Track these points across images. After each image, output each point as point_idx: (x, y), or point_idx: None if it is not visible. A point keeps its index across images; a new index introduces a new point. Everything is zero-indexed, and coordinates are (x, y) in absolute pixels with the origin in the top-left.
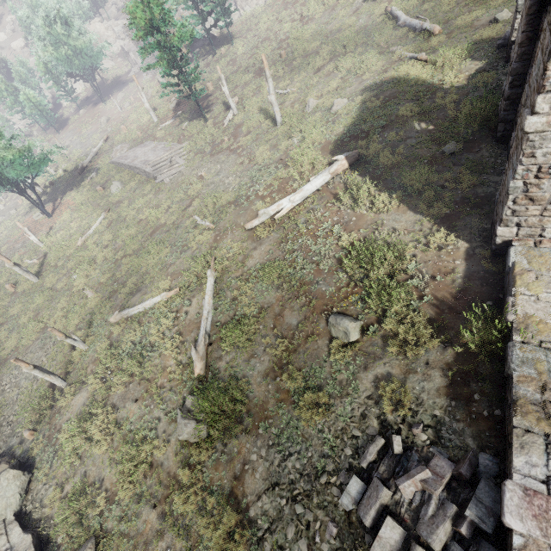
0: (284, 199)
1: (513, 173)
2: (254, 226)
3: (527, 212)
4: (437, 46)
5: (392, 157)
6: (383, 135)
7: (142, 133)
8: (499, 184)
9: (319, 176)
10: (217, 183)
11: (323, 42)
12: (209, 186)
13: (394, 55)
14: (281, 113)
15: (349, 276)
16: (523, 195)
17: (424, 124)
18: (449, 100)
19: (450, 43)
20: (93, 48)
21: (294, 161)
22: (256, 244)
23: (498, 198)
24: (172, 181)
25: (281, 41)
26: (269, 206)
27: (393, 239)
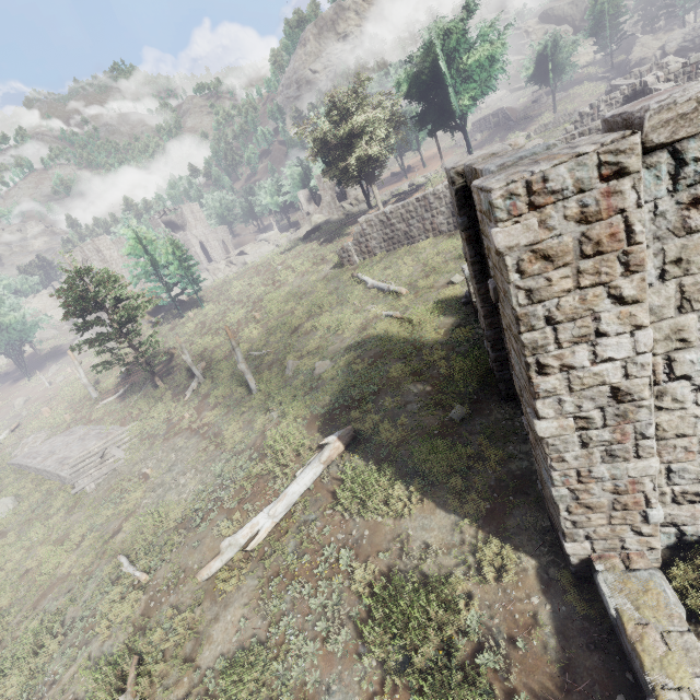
0: (260, 513)
1: (549, 478)
2: (214, 572)
3: (590, 521)
4: (408, 304)
5: (395, 431)
6: (378, 401)
7: (72, 414)
8: (531, 455)
9: (308, 469)
10: (167, 485)
11: (298, 303)
12: (155, 490)
13: (370, 314)
14: (257, 377)
15: (380, 662)
16: (576, 503)
17: (419, 385)
18: (438, 356)
19: (420, 301)
20: (26, 323)
21: (273, 447)
22: (219, 608)
23: (542, 490)
24: (100, 486)
25: (255, 303)
26: (239, 526)
27: (429, 571)
